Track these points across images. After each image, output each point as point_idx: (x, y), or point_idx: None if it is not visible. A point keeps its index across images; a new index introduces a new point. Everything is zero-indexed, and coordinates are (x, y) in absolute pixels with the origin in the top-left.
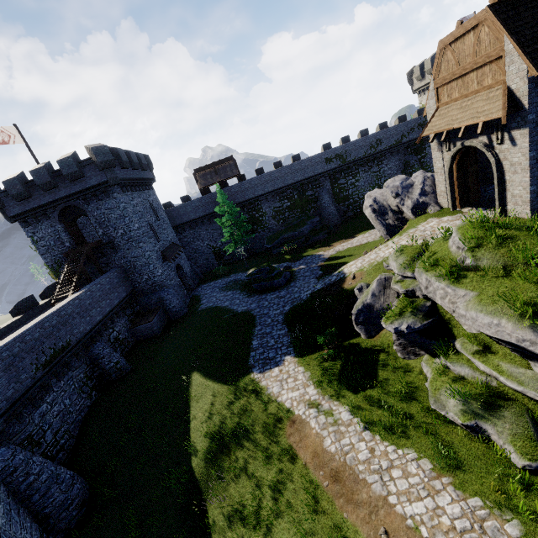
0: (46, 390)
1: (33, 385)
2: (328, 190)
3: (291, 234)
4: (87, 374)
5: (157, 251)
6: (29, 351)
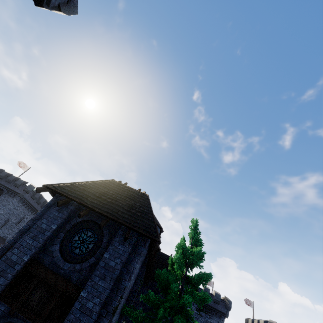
0: None
1: None
2: None
3: None
4: None
5: None
6: None
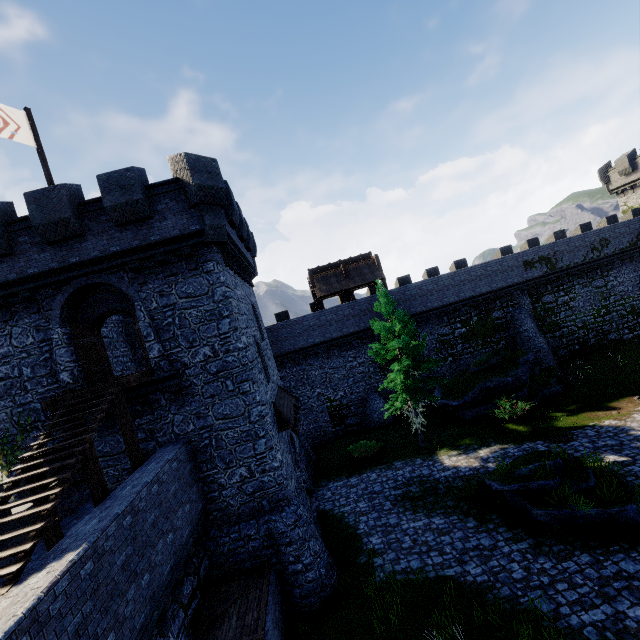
0: None
1: None
2: (527, 311)
3: (499, 382)
4: None
5: (269, 404)
6: None
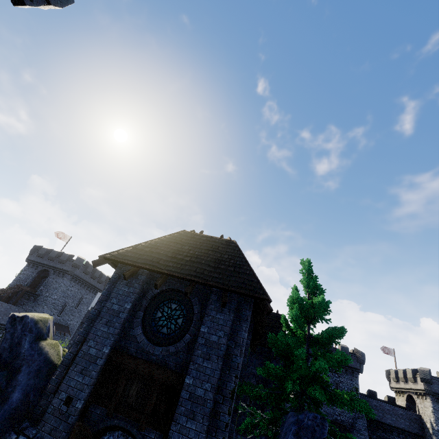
0: None
1: None
2: None
3: None
4: None
5: None
6: None
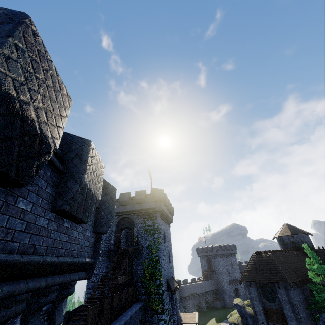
0: (189, 299)
1: (187, 296)
2: None
3: None
4: (197, 303)
5: (227, 279)
6: (189, 289)
